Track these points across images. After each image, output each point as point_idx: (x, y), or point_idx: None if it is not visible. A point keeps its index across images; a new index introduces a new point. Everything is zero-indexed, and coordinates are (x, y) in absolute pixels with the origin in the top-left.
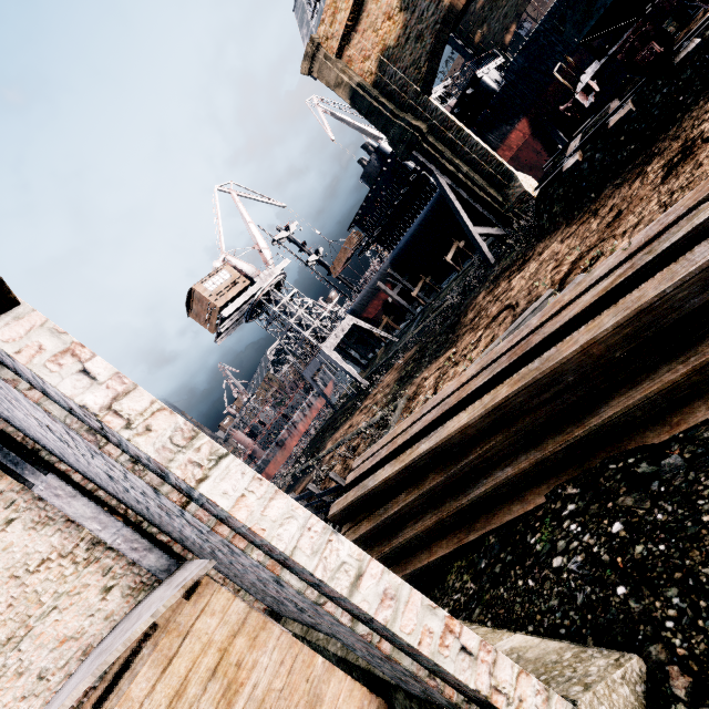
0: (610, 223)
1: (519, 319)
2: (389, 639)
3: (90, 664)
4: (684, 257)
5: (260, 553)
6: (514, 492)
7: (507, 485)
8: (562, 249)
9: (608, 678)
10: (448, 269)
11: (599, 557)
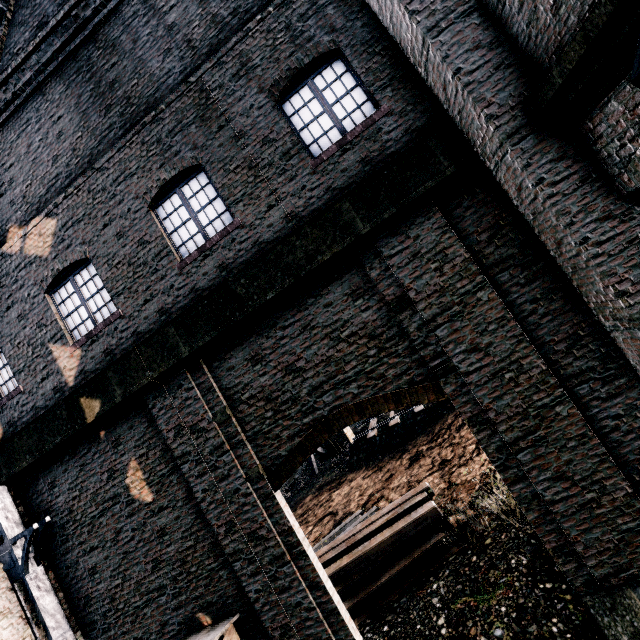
0: (387, 479)
1: (342, 524)
2: (333, 624)
3: None
4: (409, 514)
5: (304, 584)
6: None
7: None
8: (363, 484)
9: None
10: None
11: None
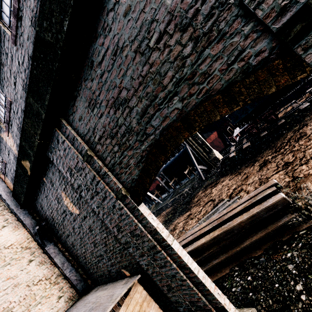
0: (244, 179)
1: (217, 207)
2: (201, 291)
3: (92, 310)
4: (262, 203)
5: (175, 265)
6: (218, 268)
7: (216, 266)
8: (229, 183)
9: (248, 310)
10: (184, 176)
11: (245, 286)
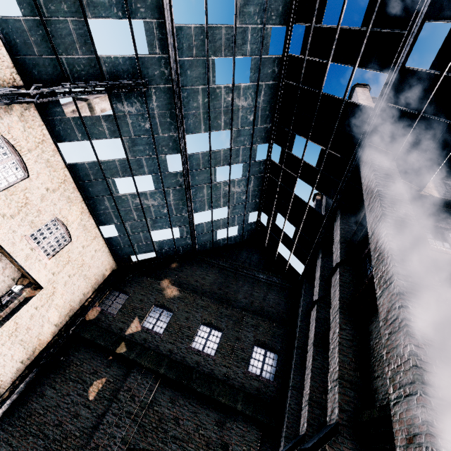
0: None
1: None
2: None
3: None
4: None
5: None
6: None
7: None
8: None
9: None
10: None
11: None
